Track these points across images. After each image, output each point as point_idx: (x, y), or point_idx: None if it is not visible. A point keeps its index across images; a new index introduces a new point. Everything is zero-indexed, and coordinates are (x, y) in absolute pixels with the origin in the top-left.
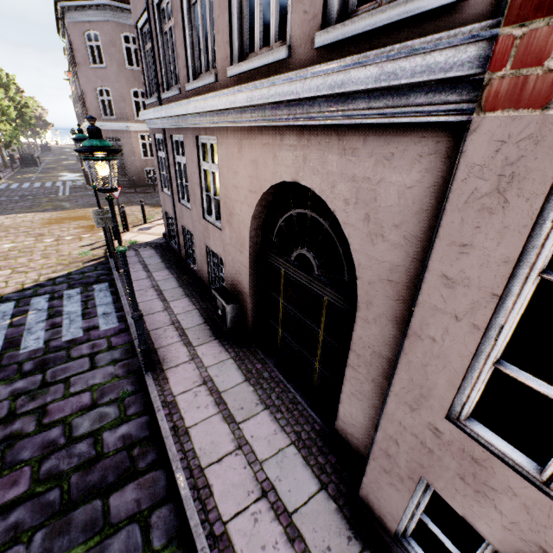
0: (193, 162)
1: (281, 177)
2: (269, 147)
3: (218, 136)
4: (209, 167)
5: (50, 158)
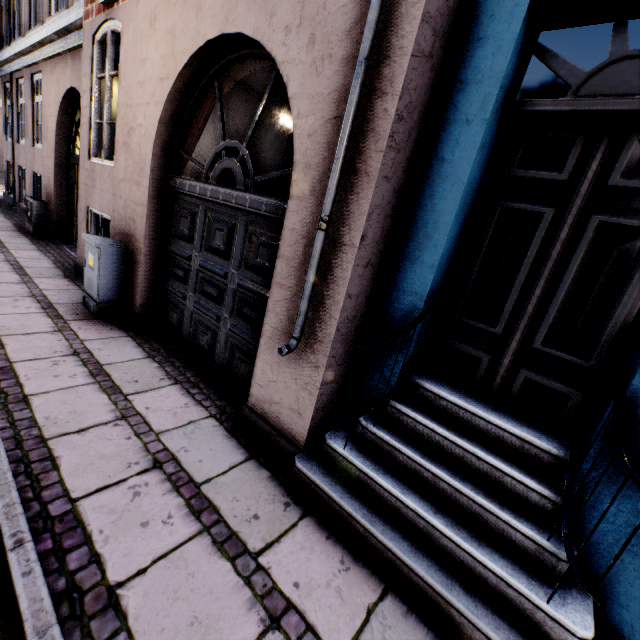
0: (29, 97)
1: (67, 87)
2: (63, 69)
3: (43, 70)
4: (39, 99)
5: None
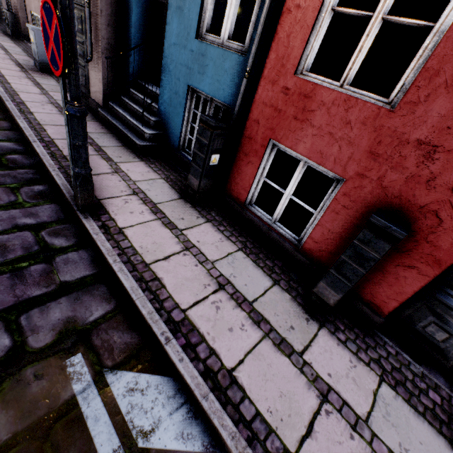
0: None
1: None
2: None
3: None
4: None
5: None
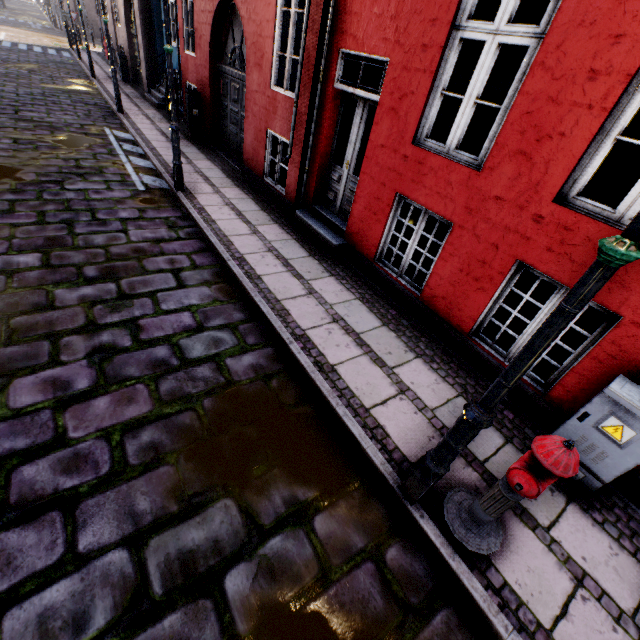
0: None
1: None
2: None
3: None
4: None
5: (12, 6)
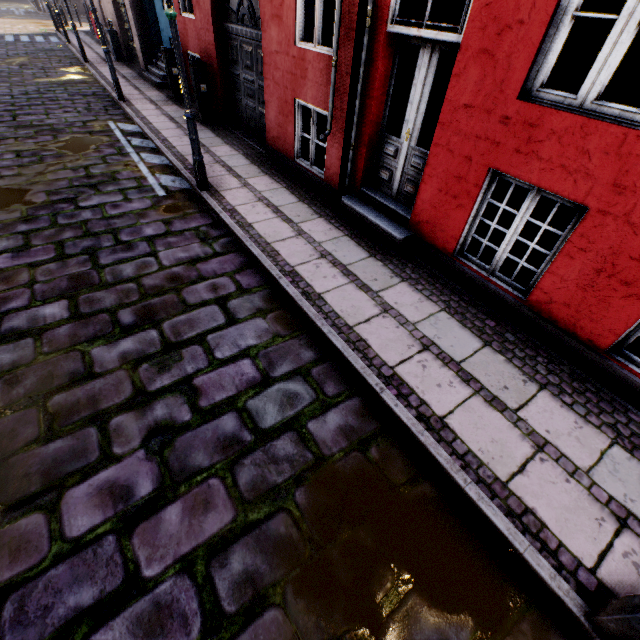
0: None
1: None
2: None
3: None
4: None
5: None
